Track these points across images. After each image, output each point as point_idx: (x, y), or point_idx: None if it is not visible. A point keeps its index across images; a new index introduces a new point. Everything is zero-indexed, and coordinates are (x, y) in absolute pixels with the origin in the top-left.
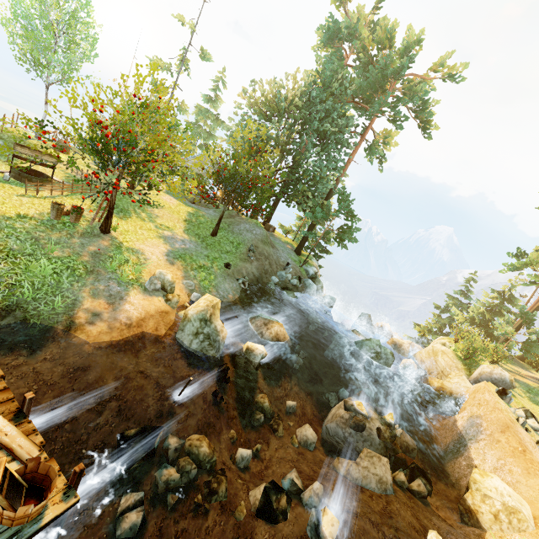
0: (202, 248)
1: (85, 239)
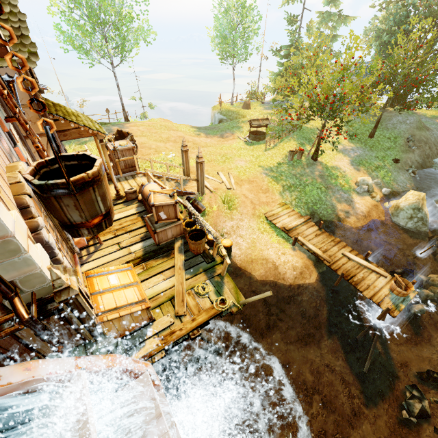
0: (368, 151)
1: (310, 168)
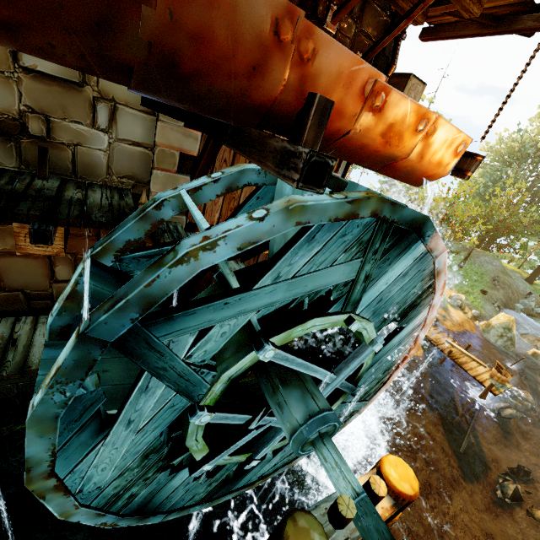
0: (458, 277)
1: None
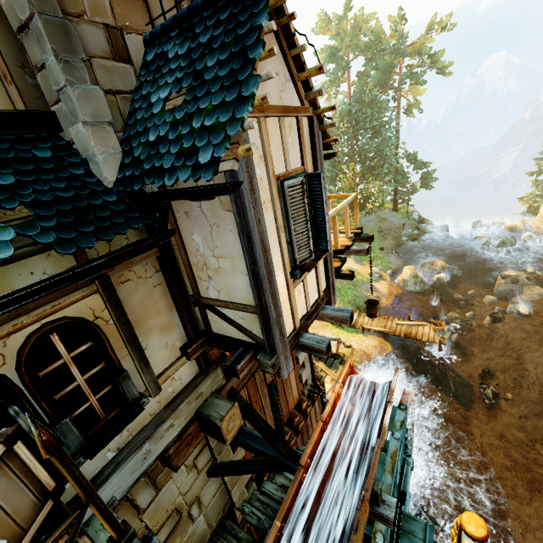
0: None
1: None
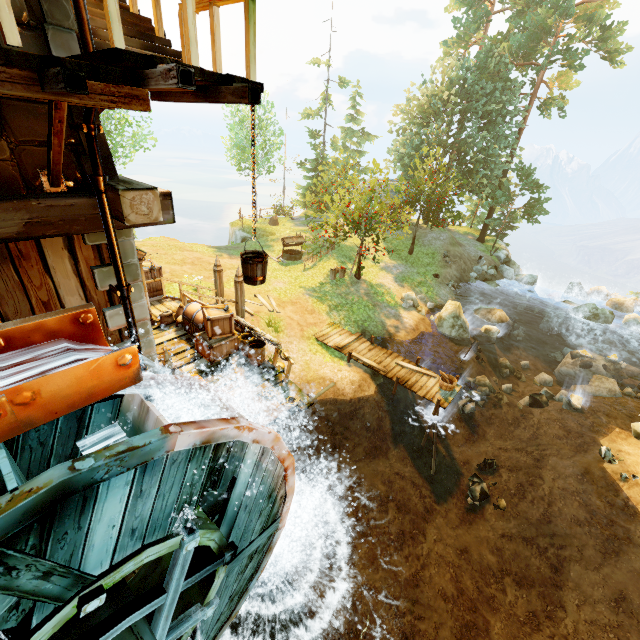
0: (410, 267)
1: (355, 287)
